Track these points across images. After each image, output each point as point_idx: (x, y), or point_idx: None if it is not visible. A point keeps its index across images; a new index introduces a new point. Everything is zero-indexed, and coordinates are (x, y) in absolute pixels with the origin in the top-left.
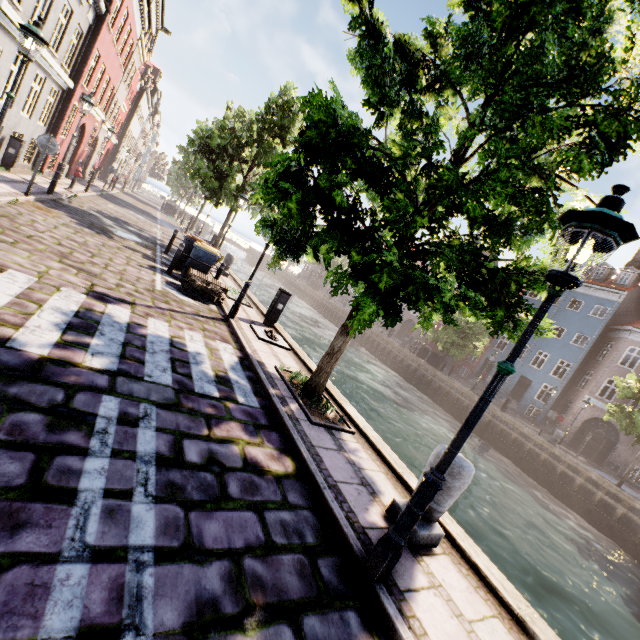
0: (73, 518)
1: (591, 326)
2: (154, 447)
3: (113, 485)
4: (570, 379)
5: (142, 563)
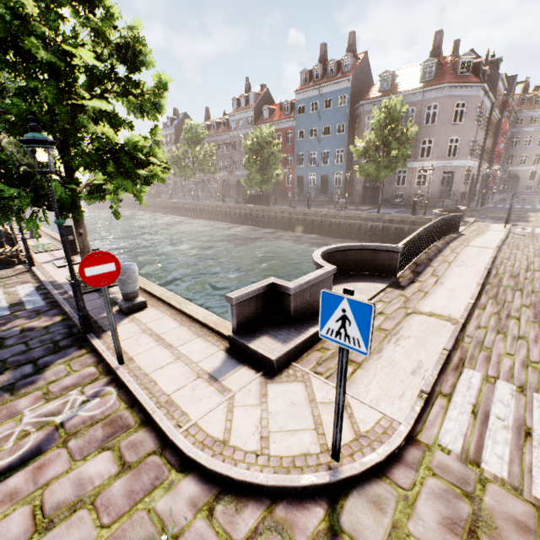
0: None
1: (342, 115)
2: None
3: None
4: (347, 160)
5: None
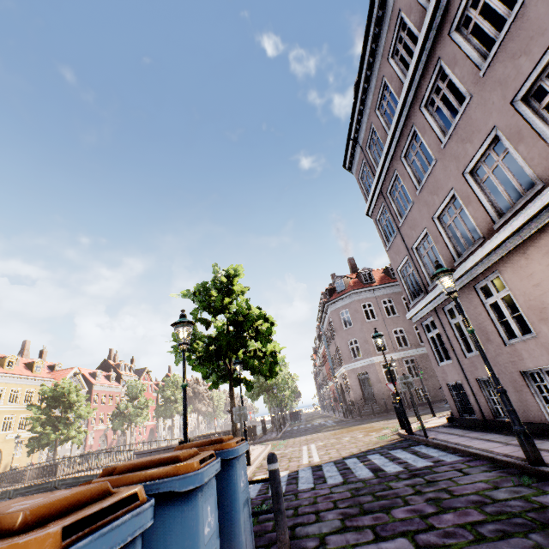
0: None
1: None
2: None
3: None
4: None
5: None
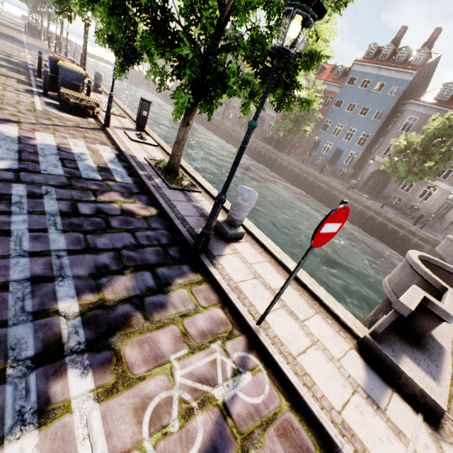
0: (12, 242)
1: (387, 103)
2: (57, 208)
3: (34, 227)
4: (367, 146)
5: (61, 256)
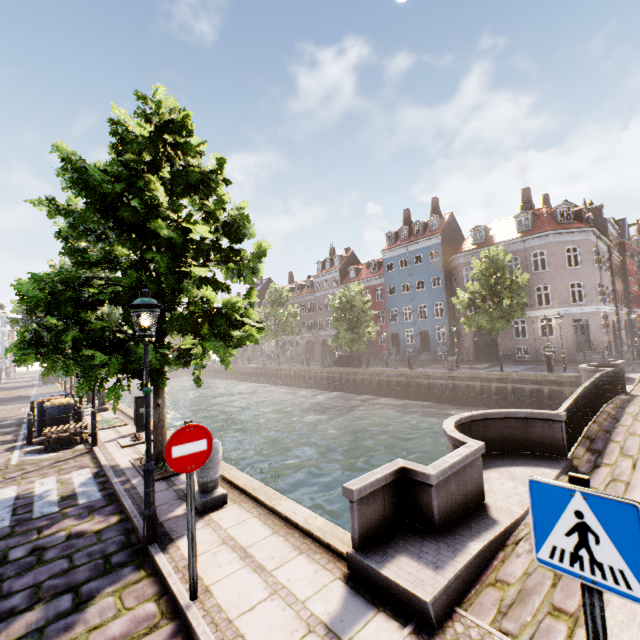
0: None
1: (436, 268)
2: None
3: None
4: (448, 313)
5: None
